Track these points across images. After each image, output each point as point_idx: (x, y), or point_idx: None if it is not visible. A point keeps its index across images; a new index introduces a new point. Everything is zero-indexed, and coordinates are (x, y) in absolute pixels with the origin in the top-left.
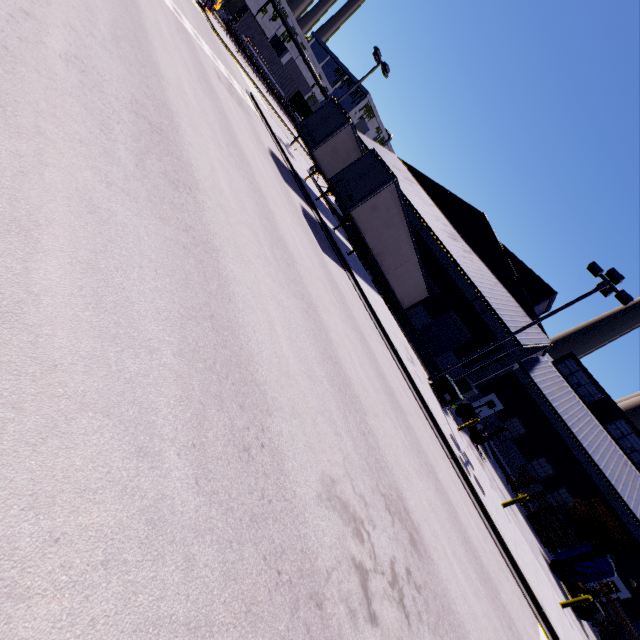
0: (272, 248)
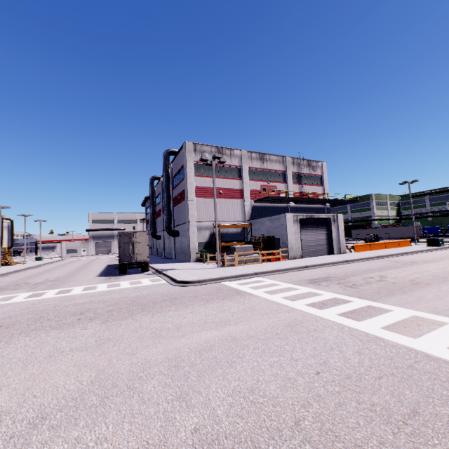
0: None
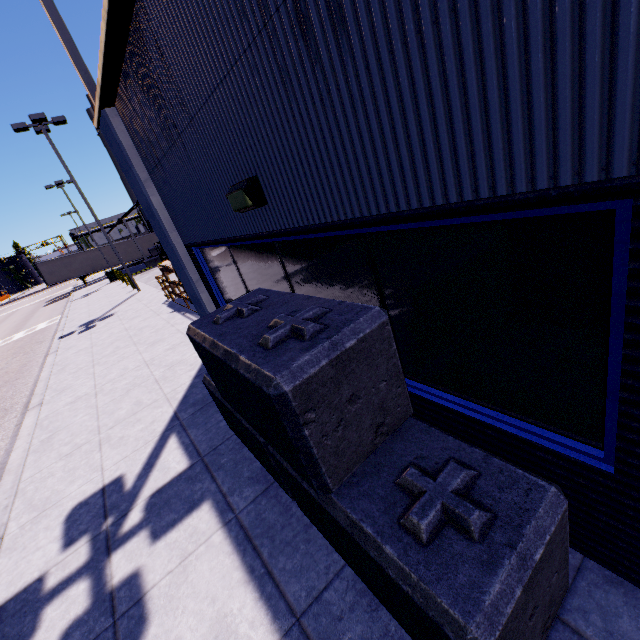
0: None
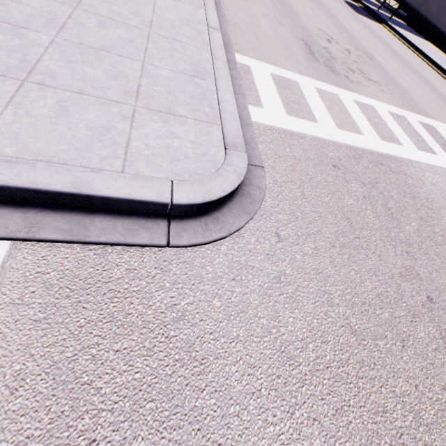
0: (310, 0)
